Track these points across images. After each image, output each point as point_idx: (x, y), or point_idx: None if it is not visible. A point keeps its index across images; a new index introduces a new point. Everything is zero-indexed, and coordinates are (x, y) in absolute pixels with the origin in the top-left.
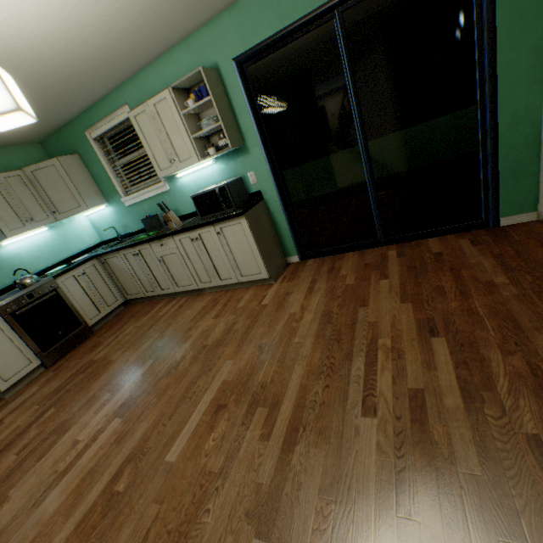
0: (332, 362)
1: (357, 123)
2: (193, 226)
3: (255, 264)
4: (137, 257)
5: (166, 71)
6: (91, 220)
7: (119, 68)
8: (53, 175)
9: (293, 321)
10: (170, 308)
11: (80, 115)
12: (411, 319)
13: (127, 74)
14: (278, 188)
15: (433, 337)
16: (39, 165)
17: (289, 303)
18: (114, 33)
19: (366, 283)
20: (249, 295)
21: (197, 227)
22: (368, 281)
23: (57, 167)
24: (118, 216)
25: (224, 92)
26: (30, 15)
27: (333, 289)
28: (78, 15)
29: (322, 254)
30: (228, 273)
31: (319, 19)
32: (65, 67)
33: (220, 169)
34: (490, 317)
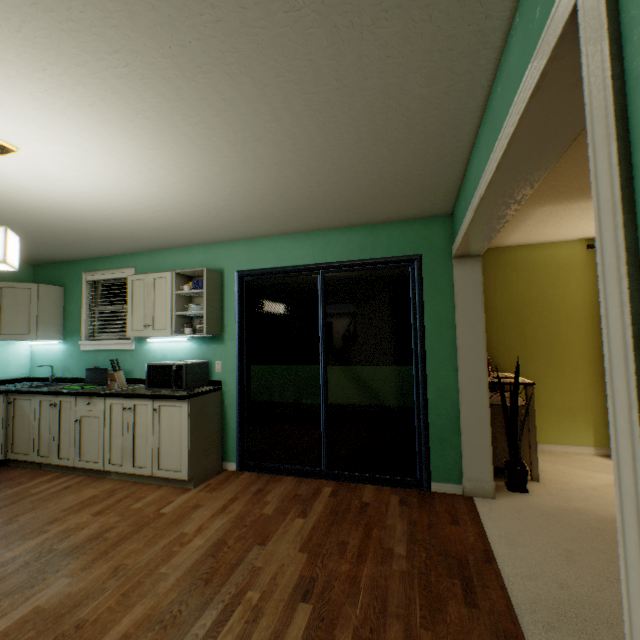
0: (181, 609)
1: (321, 351)
2: (132, 393)
3: (180, 457)
4: (54, 408)
5: (181, 258)
6: (33, 350)
7: (141, 243)
8: (23, 296)
9: (177, 543)
10: (53, 486)
11: (88, 259)
12: (297, 573)
13: (147, 248)
14: (239, 384)
15: (303, 601)
16: (15, 283)
17: (190, 518)
18: (144, 226)
19: (281, 517)
20: (155, 496)
21: (136, 396)
22: (286, 515)
23: (32, 291)
24: (66, 356)
25: (221, 289)
26: (77, 201)
27: (245, 514)
28: (117, 211)
29: (263, 469)
30: (146, 460)
31: (308, 271)
32: (91, 230)
33: (192, 347)
34: (367, 591)
